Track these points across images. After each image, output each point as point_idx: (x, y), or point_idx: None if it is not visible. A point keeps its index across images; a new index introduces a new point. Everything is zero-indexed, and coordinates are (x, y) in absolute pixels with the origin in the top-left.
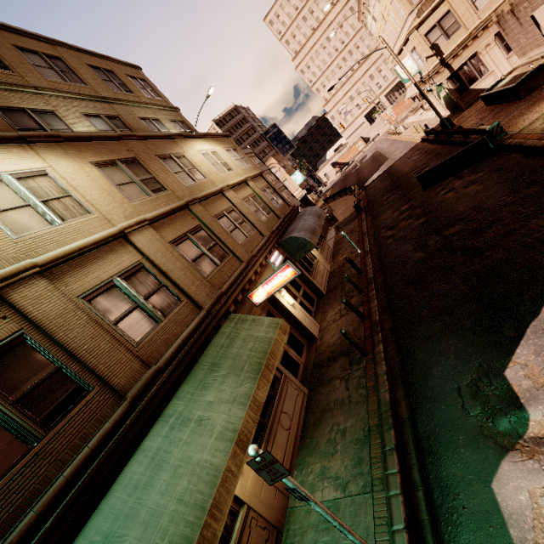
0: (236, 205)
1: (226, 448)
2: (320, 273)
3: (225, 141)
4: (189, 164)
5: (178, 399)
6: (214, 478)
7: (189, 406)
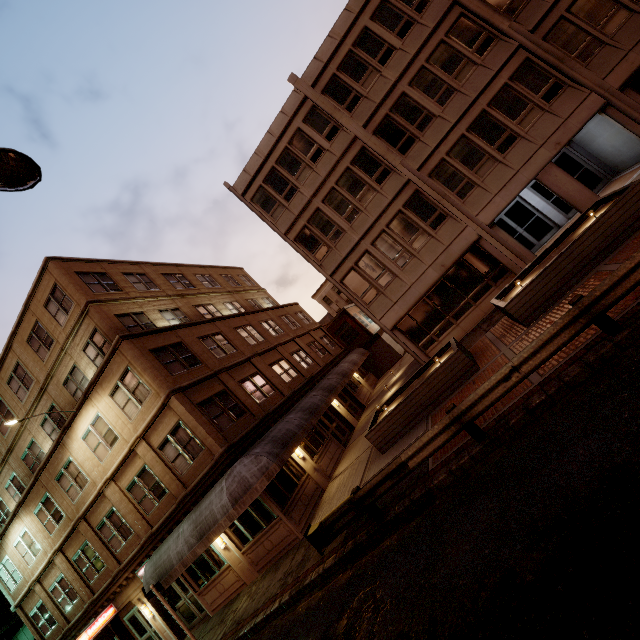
0: (115, 504)
1: None
2: (219, 587)
3: (114, 367)
4: (75, 469)
5: None
6: None
7: None
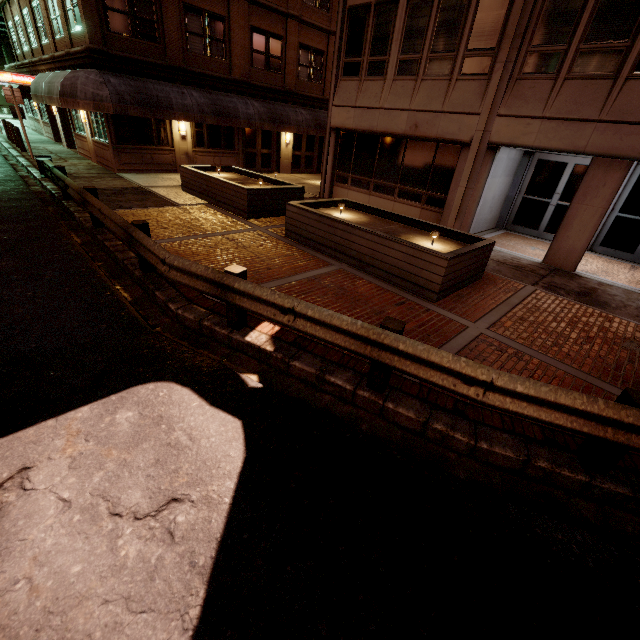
0: None
1: None
2: (82, 144)
3: None
4: None
5: None
6: None
7: None
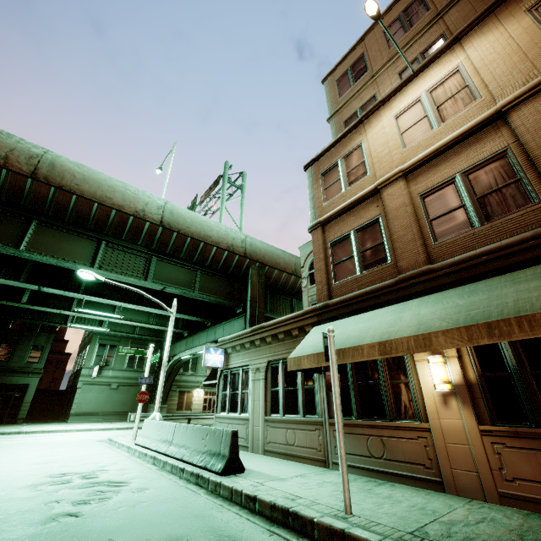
0: None
1: (374, 339)
2: None
3: None
4: None
5: (420, 299)
6: (355, 343)
7: (413, 307)
